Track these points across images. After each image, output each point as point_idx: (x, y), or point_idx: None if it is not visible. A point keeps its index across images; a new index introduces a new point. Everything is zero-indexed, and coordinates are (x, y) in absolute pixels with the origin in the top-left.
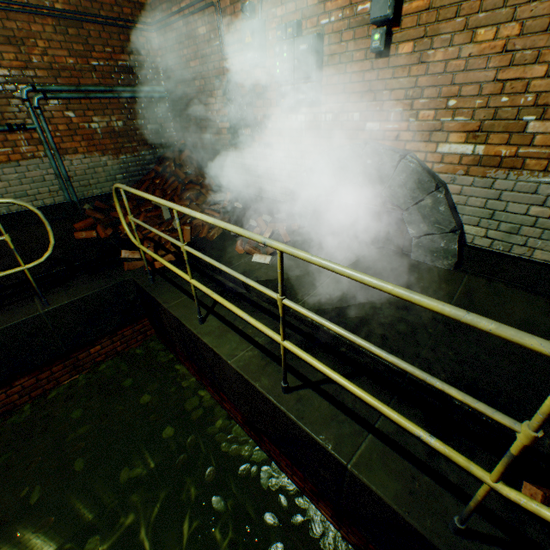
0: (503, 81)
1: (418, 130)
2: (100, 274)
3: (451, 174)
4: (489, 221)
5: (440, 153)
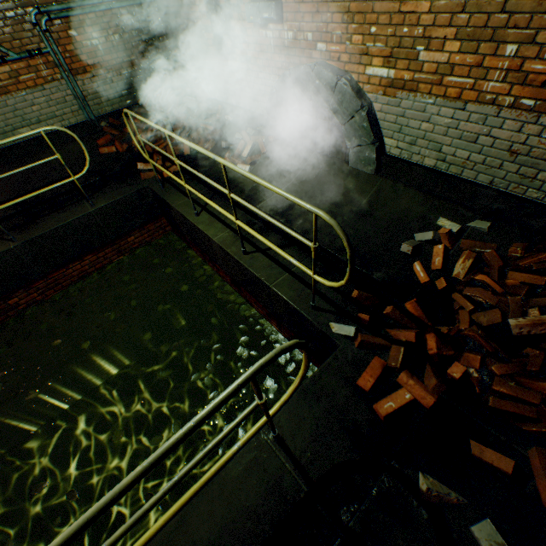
0: (404, 13)
1: (353, 53)
2: (125, 183)
3: (375, 94)
4: (399, 134)
5: (367, 75)
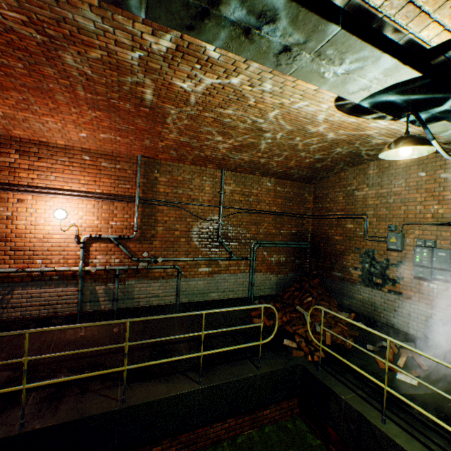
0: None
1: None
2: (277, 353)
3: None
4: None
5: None
